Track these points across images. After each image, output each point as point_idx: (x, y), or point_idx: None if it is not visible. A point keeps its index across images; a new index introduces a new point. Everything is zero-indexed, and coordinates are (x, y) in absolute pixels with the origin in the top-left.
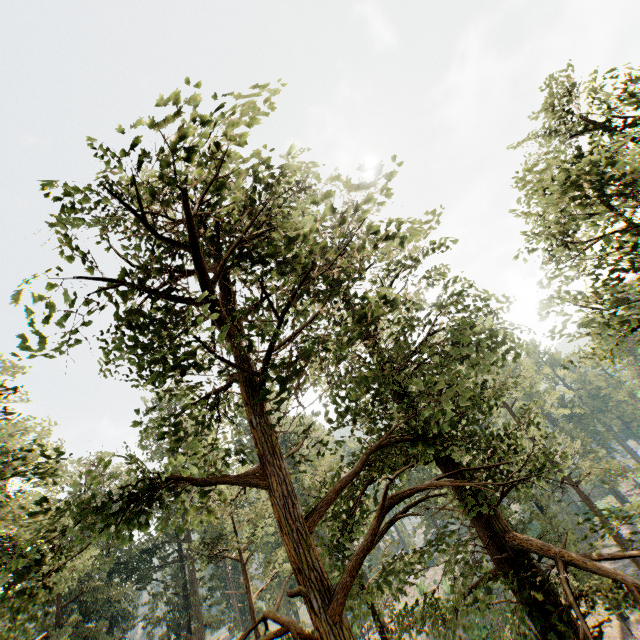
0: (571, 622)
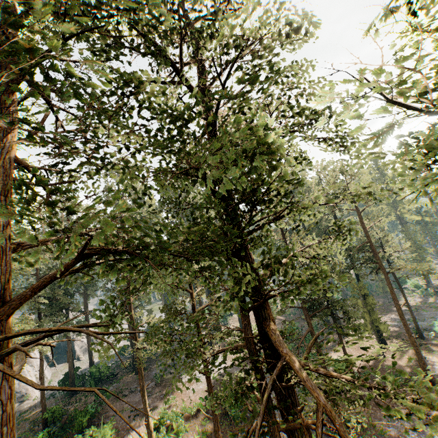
0: (289, 390)
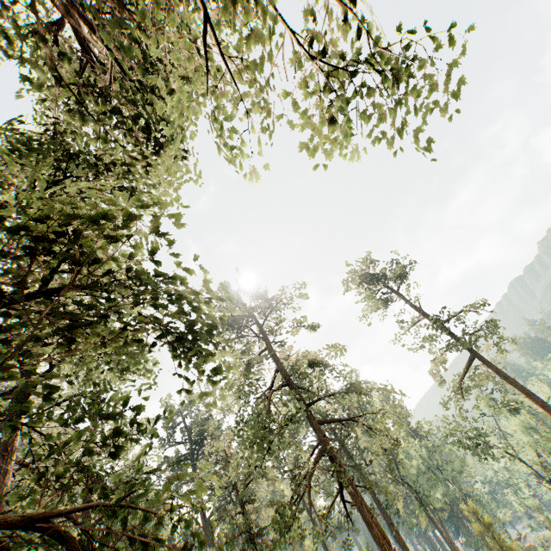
0: None
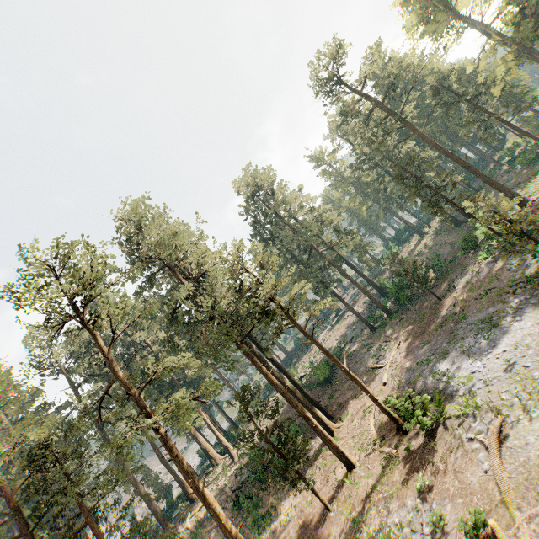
0: None
